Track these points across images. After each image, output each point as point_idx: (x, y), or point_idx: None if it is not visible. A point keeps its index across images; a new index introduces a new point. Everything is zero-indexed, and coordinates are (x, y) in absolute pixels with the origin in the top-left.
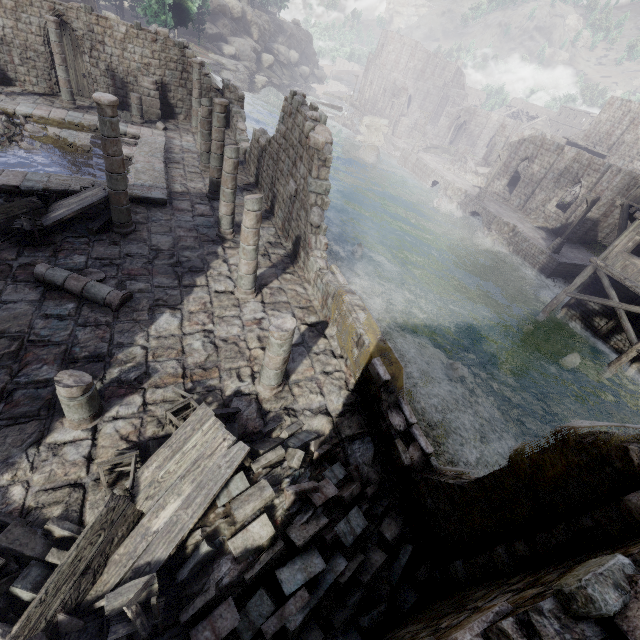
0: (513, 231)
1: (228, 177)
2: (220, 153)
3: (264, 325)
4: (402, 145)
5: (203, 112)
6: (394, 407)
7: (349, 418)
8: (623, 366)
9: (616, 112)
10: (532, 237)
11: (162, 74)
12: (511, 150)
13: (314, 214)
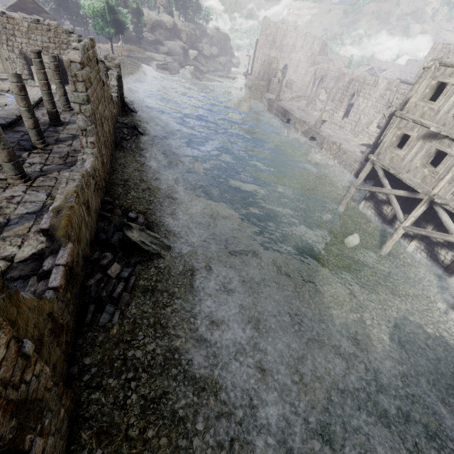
0: (339, 148)
1: (18, 98)
2: (46, 89)
3: (14, 200)
4: (272, 97)
5: (51, 66)
6: (56, 253)
7: (27, 264)
8: (405, 245)
9: (439, 54)
10: (351, 151)
11: (58, 53)
12: (344, 89)
13: (79, 120)
